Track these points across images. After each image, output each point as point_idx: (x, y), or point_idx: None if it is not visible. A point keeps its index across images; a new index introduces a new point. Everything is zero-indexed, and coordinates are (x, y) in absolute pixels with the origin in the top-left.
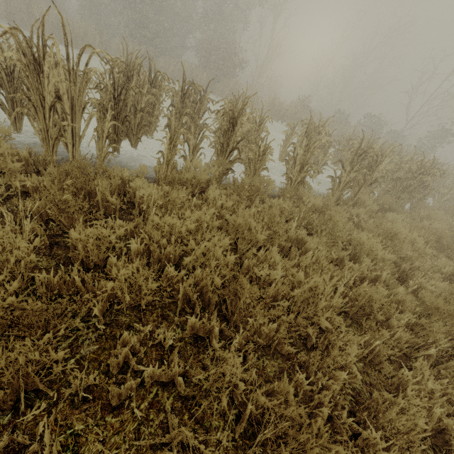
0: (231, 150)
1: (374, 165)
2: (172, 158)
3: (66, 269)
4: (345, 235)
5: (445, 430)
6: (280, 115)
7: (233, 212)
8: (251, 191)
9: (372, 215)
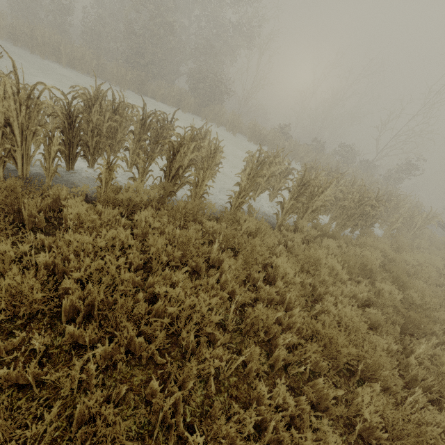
0: (173, 175)
1: (316, 194)
2: (109, 181)
3: None
4: (261, 259)
5: (283, 441)
6: (260, 140)
7: (163, 232)
8: (186, 213)
9: (312, 239)
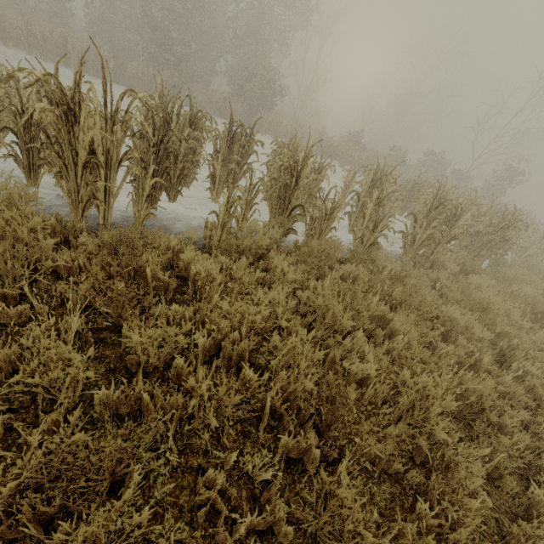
0: (294, 208)
1: (453, 220)
2: (228, 221)
3: (119, 376)
4: (436, 311)
5: None
6: (329, 152)
7: (302, 285)
8: (320, 258)
9: (453, 278)
